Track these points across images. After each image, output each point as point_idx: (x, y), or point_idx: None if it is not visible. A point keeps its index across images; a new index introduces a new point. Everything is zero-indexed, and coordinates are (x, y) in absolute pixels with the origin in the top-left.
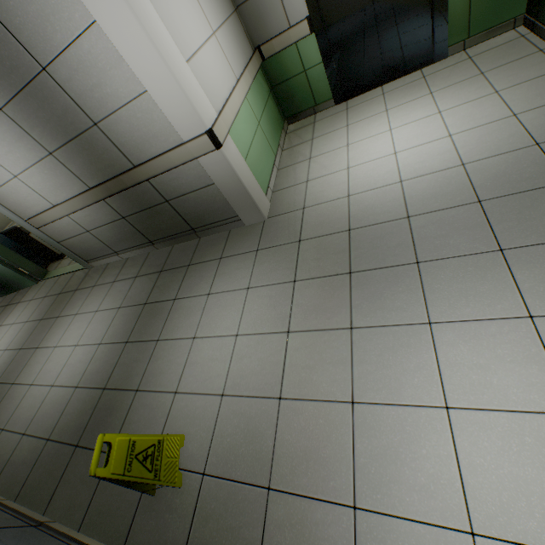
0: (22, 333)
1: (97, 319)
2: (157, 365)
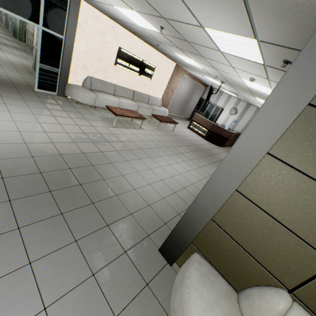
0: (2, 36)
1: (10, 44)
2: (2, 45)
